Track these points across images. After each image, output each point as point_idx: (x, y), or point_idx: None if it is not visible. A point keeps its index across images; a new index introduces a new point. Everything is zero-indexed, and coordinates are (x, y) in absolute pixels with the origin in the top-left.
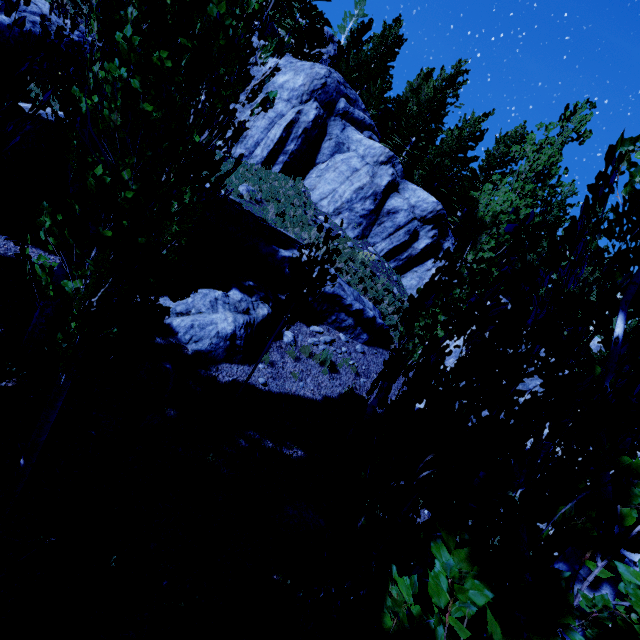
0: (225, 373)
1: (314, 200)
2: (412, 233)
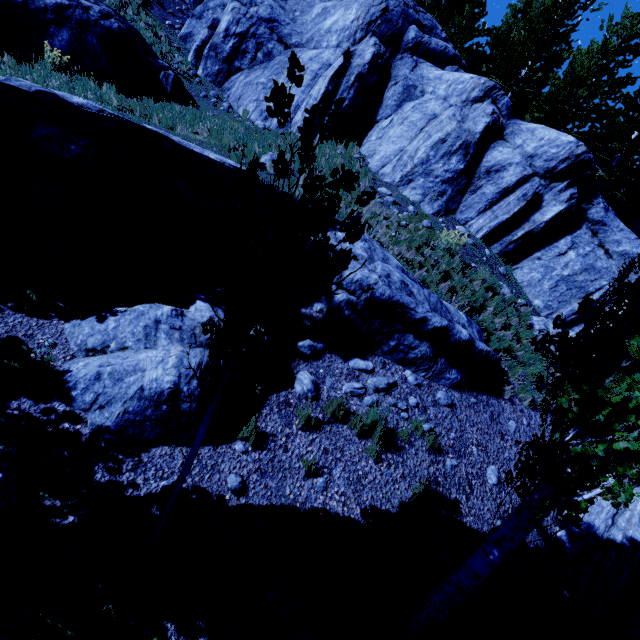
0: (153, 471)
1: (372, 168)
2: (530, 198)
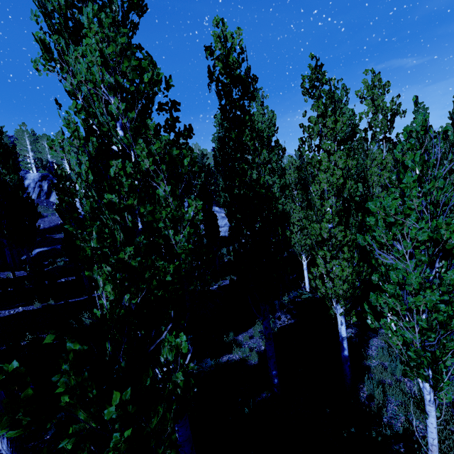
0: None
1: None
2: (40, 186)
